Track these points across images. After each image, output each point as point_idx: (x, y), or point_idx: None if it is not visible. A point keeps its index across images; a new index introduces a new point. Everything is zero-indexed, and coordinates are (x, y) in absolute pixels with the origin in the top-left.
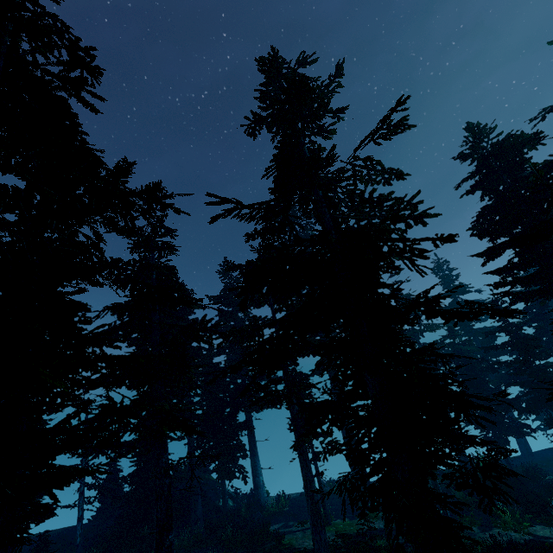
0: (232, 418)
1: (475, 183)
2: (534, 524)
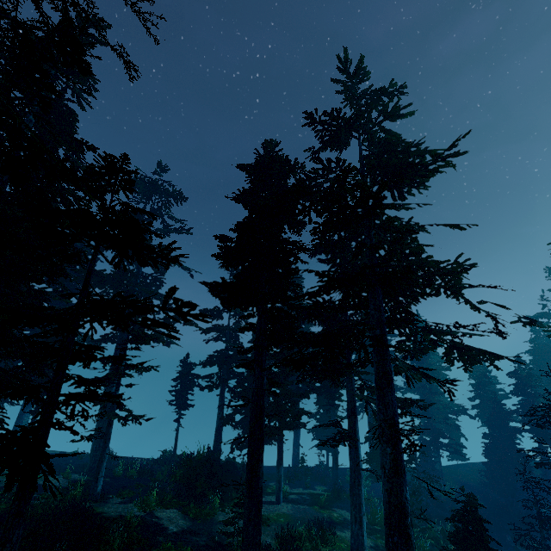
0: (14, 363)
1: (240, 192)
2: (175, 509)
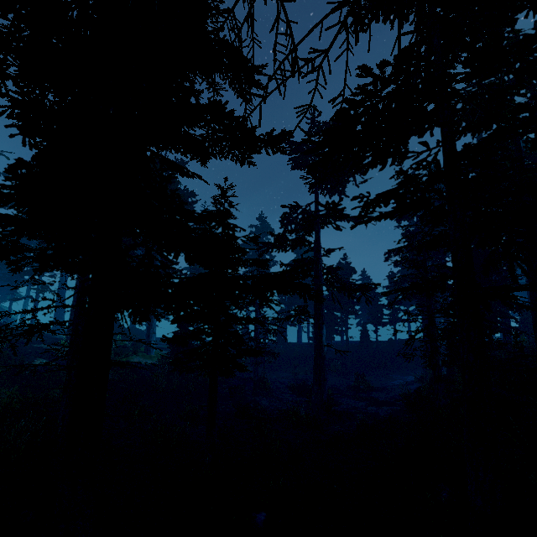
0: None
1: None
2: None
